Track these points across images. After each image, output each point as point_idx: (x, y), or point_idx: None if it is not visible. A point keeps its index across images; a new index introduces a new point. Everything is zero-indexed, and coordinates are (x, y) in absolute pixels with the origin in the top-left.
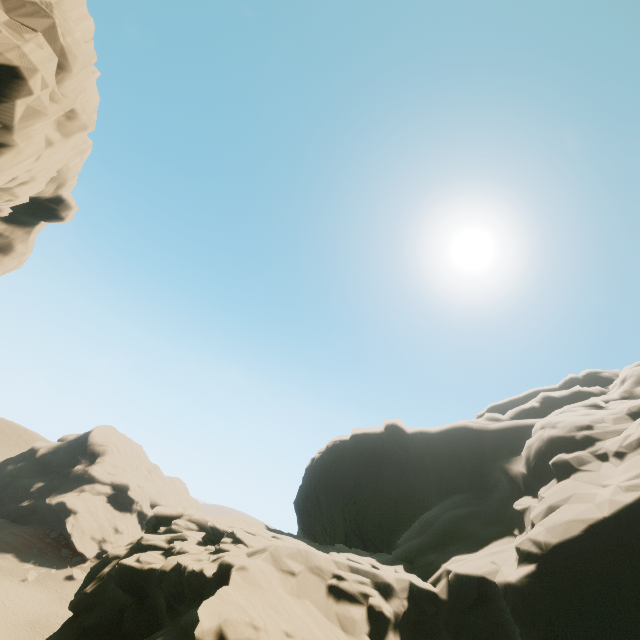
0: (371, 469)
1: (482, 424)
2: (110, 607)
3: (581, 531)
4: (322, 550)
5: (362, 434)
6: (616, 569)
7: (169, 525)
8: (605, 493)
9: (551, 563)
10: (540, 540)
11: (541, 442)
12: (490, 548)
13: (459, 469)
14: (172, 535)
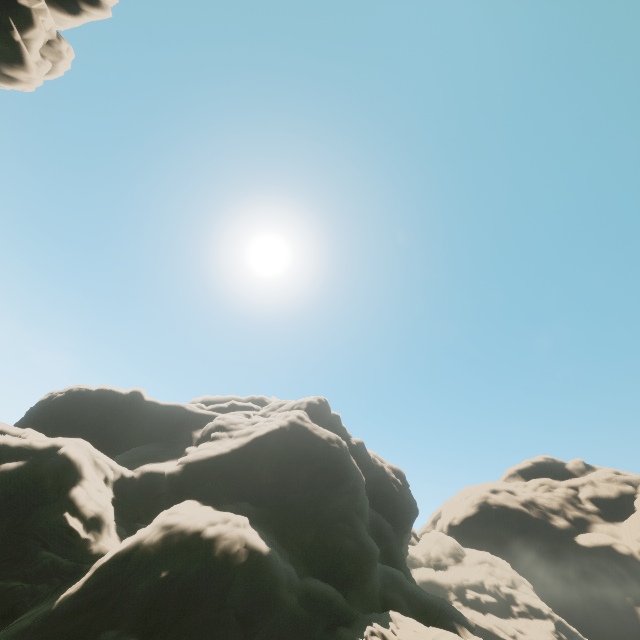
0: (106, 416)
1: (193, 408)
2: None
3: (205, 456)
4: None
5: (110, 390)
6: (208, 468)
7: None
8: (221, 447)
9: (189, 465)
10: (190, 457)
11: (214, 425)
12: (167, 462)
13: (167, 429)
14: None
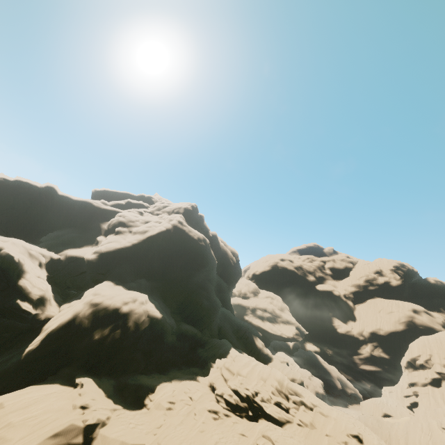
0: (26, 203)
1: (99, 205)
2: None
3: (114, 249)
4: None
5: (26, 183)
6: (116, 257)
7: None
8: (125, 241)
9: (102, 254)
10: (103, 249)
11: (117, 221)
12: (84, 248)
13: (79, 218)
14: None
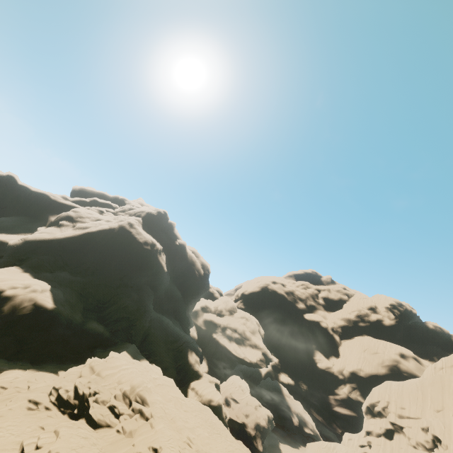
0: None
1: (57, 198)
2: None
3: (42, 239)
4: None
5: None
6: (42, 247)
7: None
8: (59, 234)
9: (27, 242)
10: (29, 237)
11: (66, 215)
12: (18, 235)
13: (33, 209)
14: None
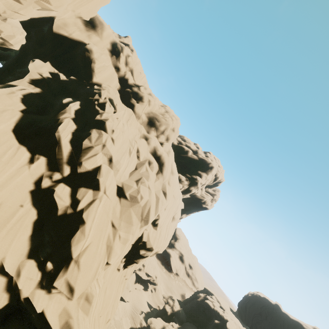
0: (265, 313)
1: (308, 328)
2: (203, 306)
3: None
4: (243, 325)
5: (267, 299)
6: None
7: (210, 294)
8: None
9: None
10: None
11: None
12: None
13: None
14: (213, 300)
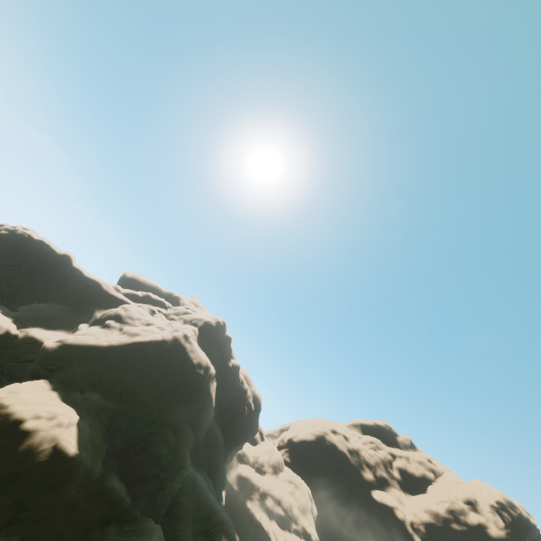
0: (35, 265)
1: (109, 289)
2: None
3: (83, 343)
4: None
5: (47, 245)
6: (81, 354)
7: None
8: (104, 339)
9: (66, 345)
10: (70, 340)
11: (115, 313)
12: (55, 332)
13: (80, 297)
14: None
